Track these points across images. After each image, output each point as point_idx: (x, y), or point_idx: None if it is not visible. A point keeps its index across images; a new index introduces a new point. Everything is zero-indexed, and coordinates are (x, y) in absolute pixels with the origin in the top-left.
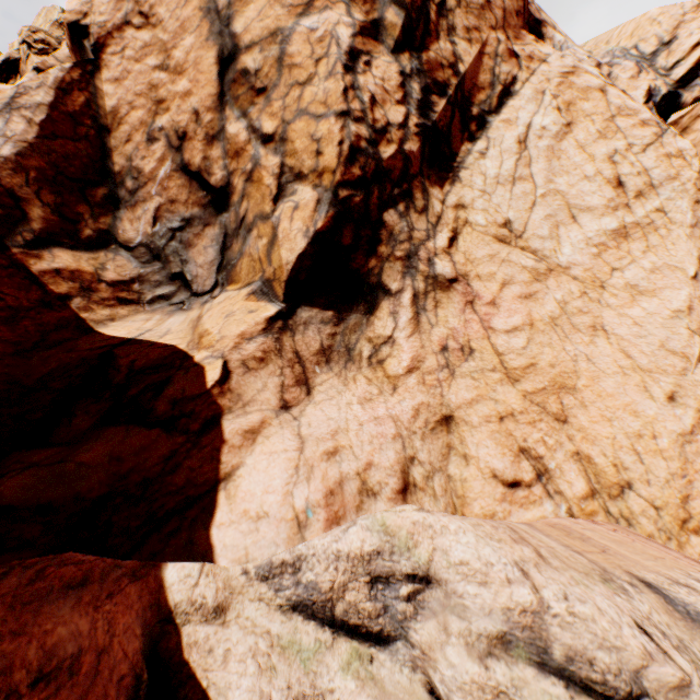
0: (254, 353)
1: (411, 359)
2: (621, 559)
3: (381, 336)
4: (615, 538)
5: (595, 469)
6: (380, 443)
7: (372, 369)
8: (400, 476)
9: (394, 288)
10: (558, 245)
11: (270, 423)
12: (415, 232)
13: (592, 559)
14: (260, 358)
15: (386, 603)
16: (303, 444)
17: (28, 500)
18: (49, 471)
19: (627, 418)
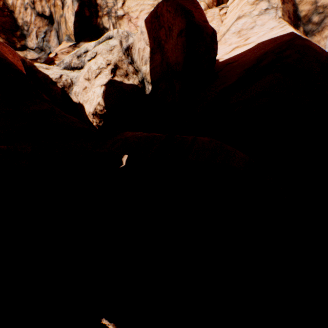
0: (65, 51)
1: None
2: None
3: None
4: None
5: None
6: None
7: None
8: None
9: (108, 27)
10: None
11: None
12: (108, 4)
13: None
14: (67, 52)
15: (81, 61)
16: None
17: None
18: None
19: None
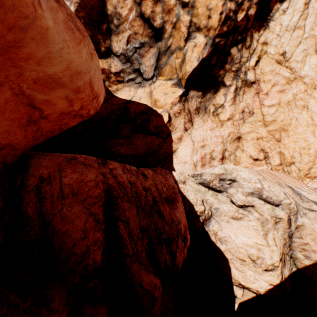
0: (177, 111)
1: (230, 115)
2: (284, 181)
3: (218, 104)
4: (284, 177)
5: (284, 157)
6: (216, 144)
7: (214, 117)
8: (222, 154)
9: (227, 84)
10: (303, 66)
11: (183, 136)
12: (242, 58)
13: (277, 180)
14: (179, 112)
15: (222, 184)
16: (193, 143)
17: (128, 154)
18: (131, 147)
19: (302, 142)
